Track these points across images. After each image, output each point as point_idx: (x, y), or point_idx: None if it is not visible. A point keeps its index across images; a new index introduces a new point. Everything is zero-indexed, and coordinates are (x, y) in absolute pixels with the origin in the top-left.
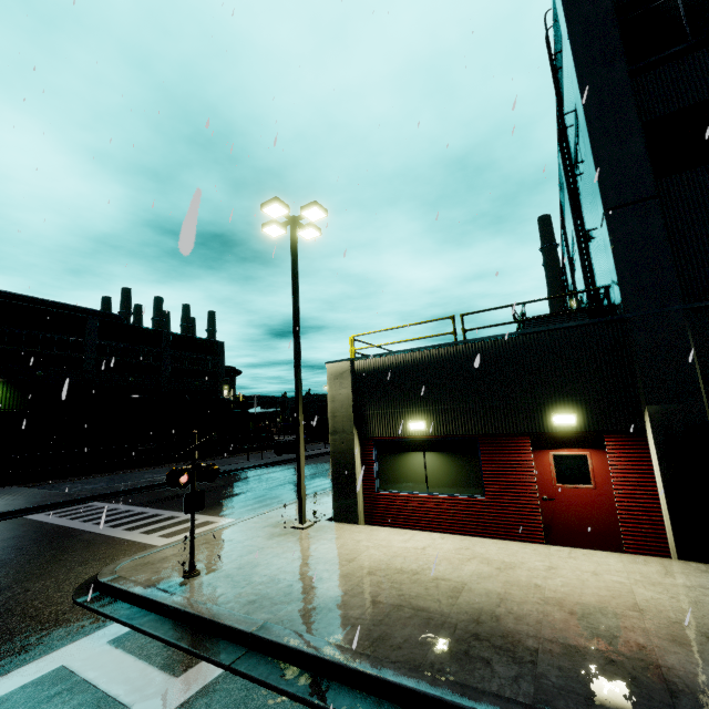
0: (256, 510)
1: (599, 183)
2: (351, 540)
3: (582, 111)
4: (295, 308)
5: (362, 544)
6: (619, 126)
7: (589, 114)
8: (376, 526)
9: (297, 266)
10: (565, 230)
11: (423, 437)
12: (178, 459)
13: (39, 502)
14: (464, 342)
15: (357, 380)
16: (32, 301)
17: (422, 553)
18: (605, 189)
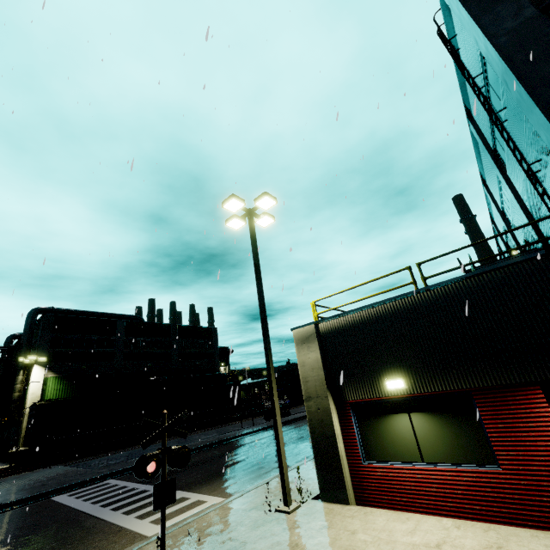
0: (244, 484)
1: (540, 106)
2: (344, 530)
3: (497, 57)
4: (258, 283)
5: (358, 537)
6: (545, 54)
7: (507, 55)
8: (369, 507)
9: (256, 247)
10: (489, 190)
11: (404, 396)
12: (146, 444)
13: (66, 482)
14: (429, 288)
15: (323, 342)
16: (81, 314)
17: None
18: (549, 110)
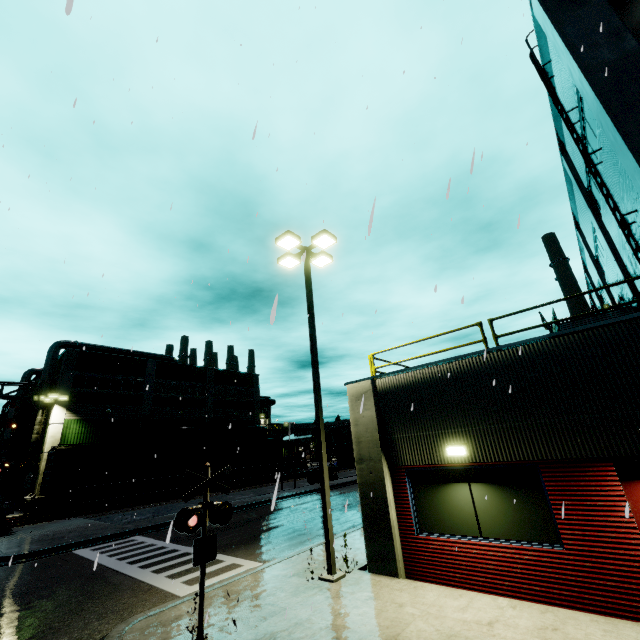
0: (284, 550)
1: (635, 155)
2: (391, 602)
3: (592, 95)
4: (311, 330)
5: (406, 610)
6: None
7: (603, 94)
8: (420, 582)
9: (311, 290)
10: (582, 234)
11: (465, 464)
12: (188, 497)
13: (89, 535)
14: (499, 349)
15: (380, 400)
16: (107, 350)
17: (490, 632)
18: None
